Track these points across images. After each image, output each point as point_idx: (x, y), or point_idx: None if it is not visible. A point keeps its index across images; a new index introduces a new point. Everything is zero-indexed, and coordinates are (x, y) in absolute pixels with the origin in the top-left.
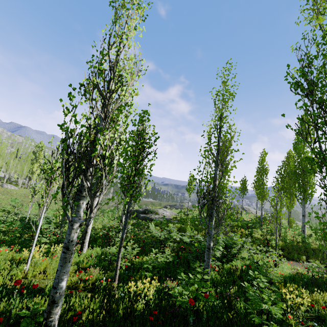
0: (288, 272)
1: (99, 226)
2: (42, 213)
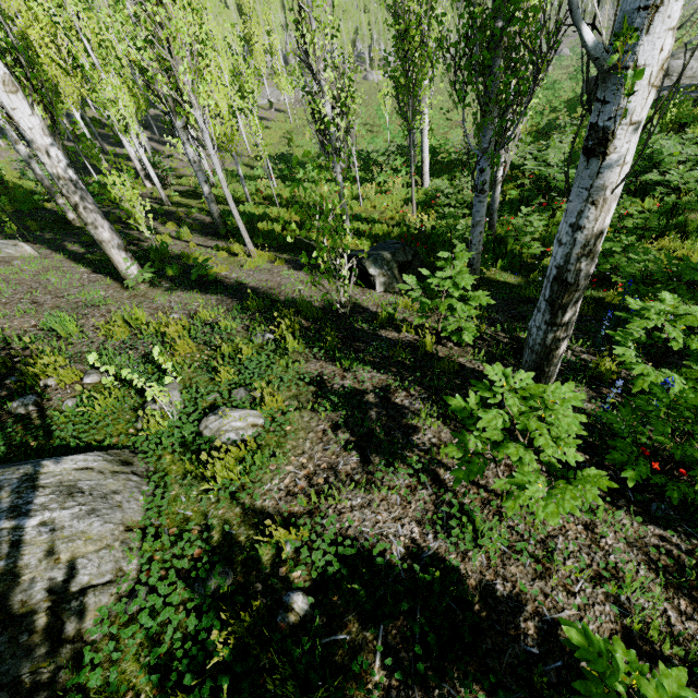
0: None
1: None
2: (353, 153)
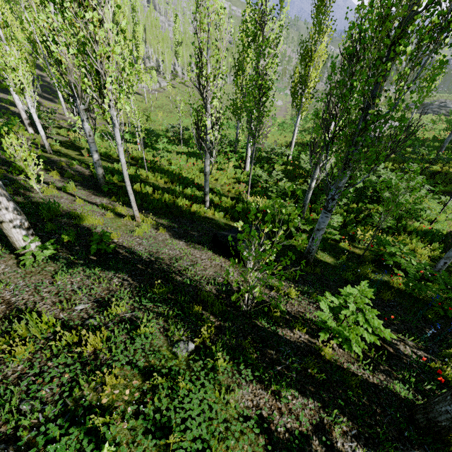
0: (438, 228)
1: (280, 141)
2: None
